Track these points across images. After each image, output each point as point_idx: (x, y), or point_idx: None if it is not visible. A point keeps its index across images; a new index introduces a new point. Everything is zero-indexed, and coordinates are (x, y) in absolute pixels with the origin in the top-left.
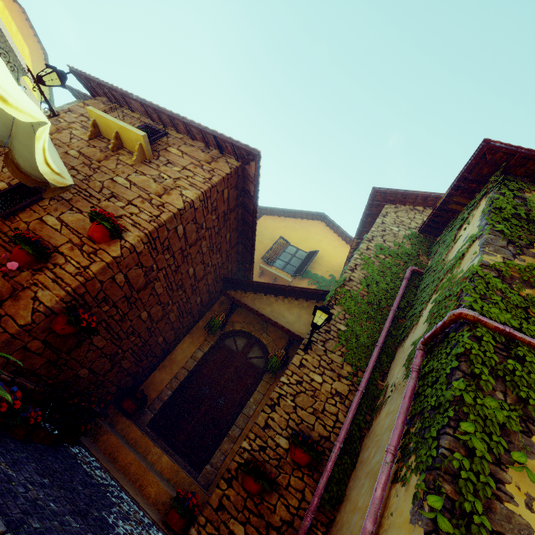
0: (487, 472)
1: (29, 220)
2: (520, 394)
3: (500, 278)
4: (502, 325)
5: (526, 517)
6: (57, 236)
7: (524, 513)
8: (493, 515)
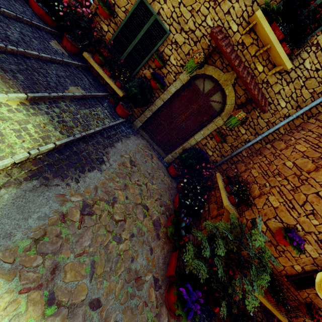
0: None
1: (309, 292)
2: None
3: None
4: None
5: None
6: (321, 304)
7: None
8: None
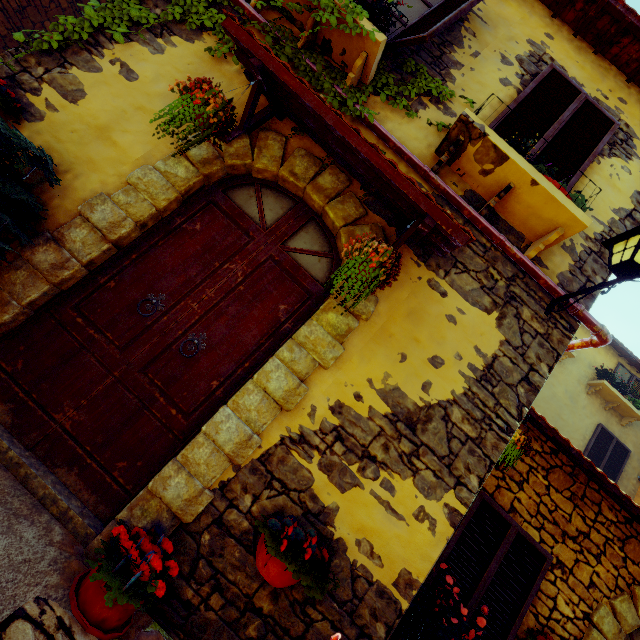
0: (87, 31)
1: None
2: (168, 7)
3: None
4: None
5: (103, 66)
6: None
7: (104, 64)
8: (77, 57)
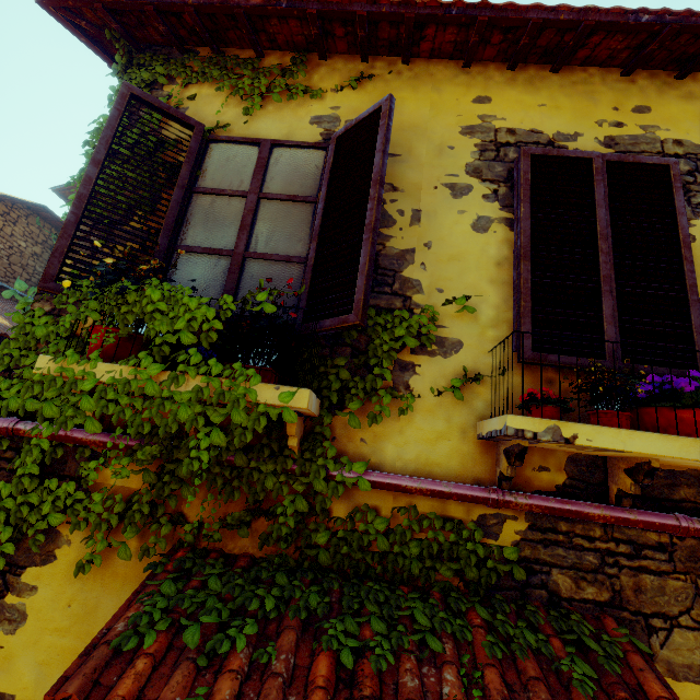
0: None
1: None
2: None
3: (55, 313)
4: (2, 423)
5: None
6: None
7: None
8: None
